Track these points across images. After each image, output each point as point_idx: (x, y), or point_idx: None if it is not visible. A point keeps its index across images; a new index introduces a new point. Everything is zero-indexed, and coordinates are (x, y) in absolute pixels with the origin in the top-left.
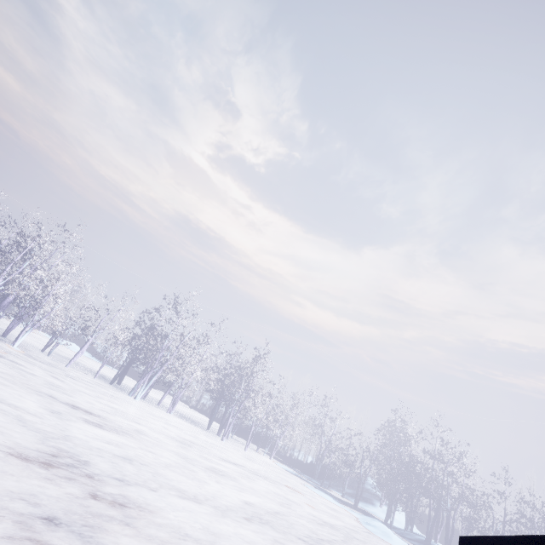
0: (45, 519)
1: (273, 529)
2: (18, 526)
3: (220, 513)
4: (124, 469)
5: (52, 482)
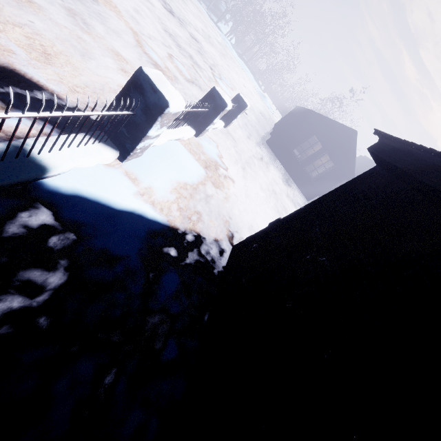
0: (198, 52)
1: (215, 49)
2: (199, 56)
3: (204, 40)
4: (174, 7)
5: (181, 28)
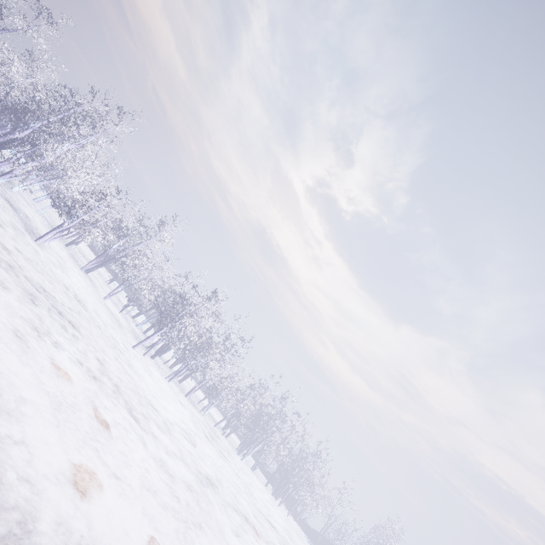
0: None
1: None
2: None
3: None
4: None
5: None
